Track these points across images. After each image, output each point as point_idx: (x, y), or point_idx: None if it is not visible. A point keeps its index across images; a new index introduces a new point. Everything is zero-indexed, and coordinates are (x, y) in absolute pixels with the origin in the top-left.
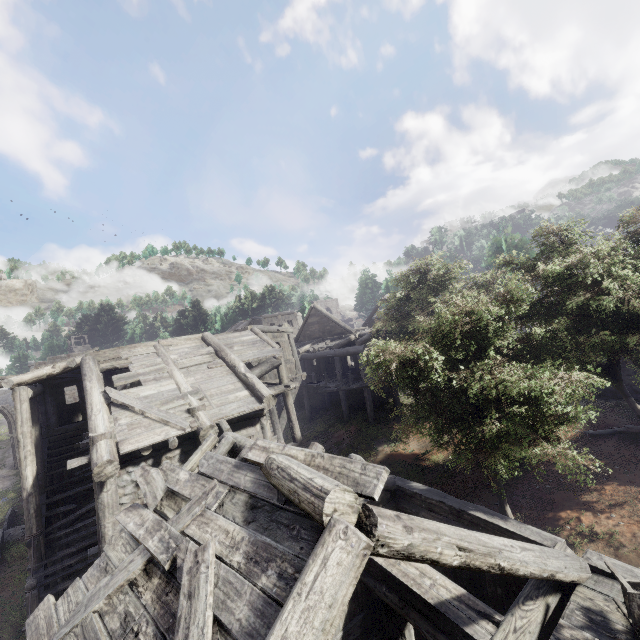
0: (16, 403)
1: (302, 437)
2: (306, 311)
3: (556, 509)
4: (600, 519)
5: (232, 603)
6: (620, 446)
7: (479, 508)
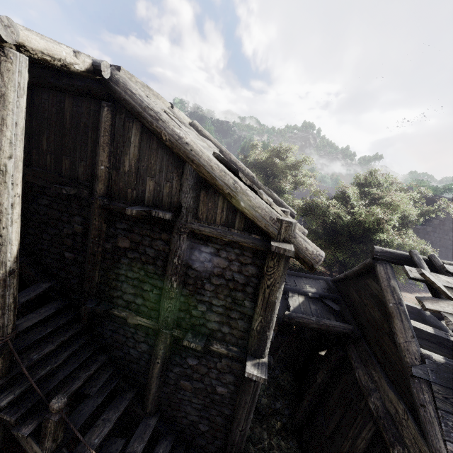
0: (6, 85)
1: None
2: None
3: None
4: None
5: None
6: None
7: None
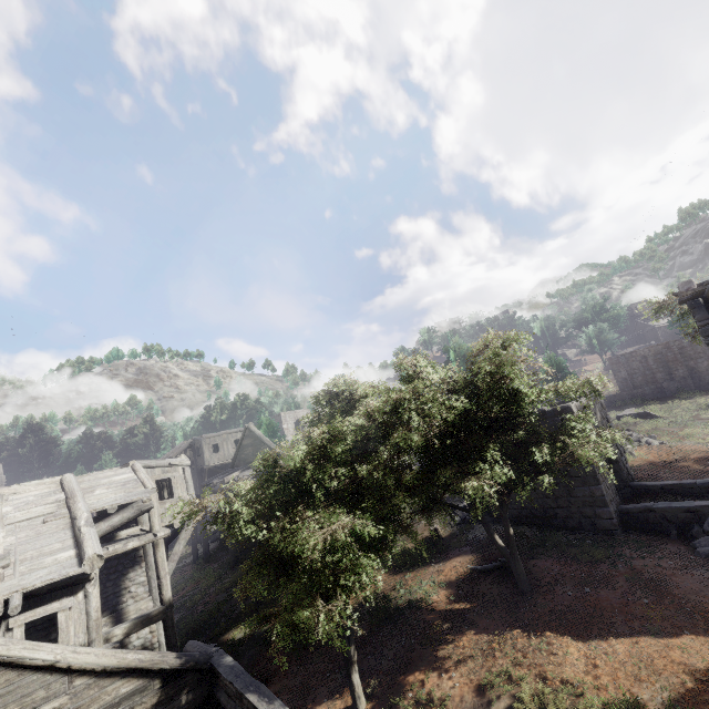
0: None
1: (214, 590)
2: (262, 427)
3: (408, 671)
4: (443, 680)
5: None
6: (494, 584)
7: (259, 688)
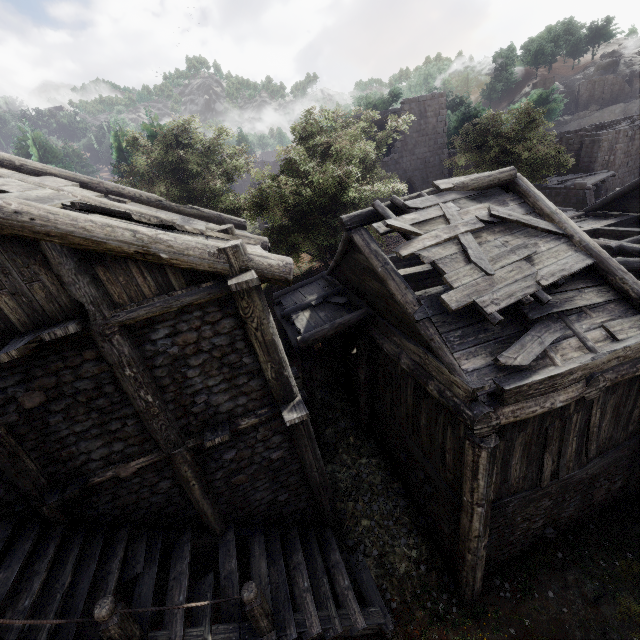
0: None
1: None
2: None
3: None
4: None
5: (515, 211)
6: None
7: None
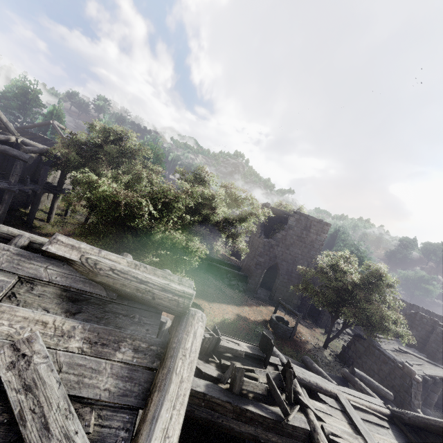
0: None
1: None
2: None
3: None
4: None
5: (92, 380)
6: None
7: None
